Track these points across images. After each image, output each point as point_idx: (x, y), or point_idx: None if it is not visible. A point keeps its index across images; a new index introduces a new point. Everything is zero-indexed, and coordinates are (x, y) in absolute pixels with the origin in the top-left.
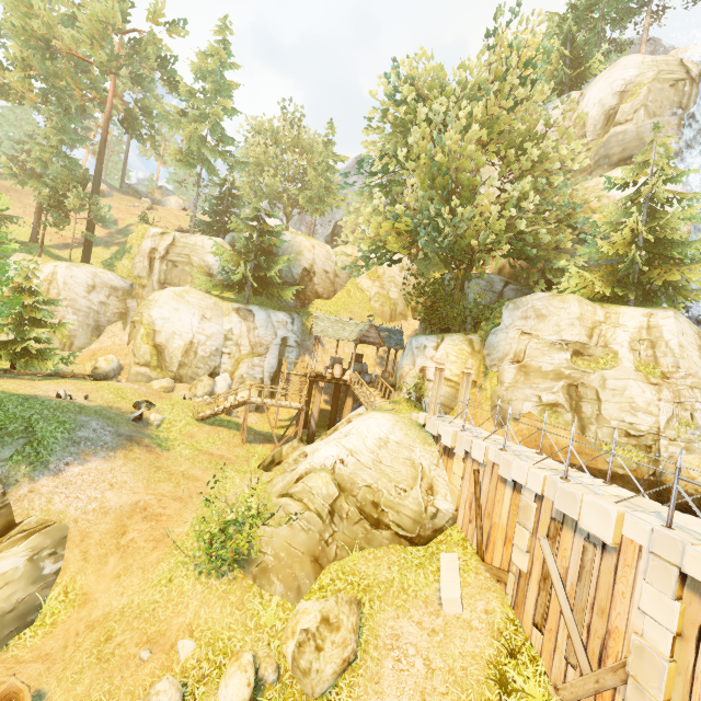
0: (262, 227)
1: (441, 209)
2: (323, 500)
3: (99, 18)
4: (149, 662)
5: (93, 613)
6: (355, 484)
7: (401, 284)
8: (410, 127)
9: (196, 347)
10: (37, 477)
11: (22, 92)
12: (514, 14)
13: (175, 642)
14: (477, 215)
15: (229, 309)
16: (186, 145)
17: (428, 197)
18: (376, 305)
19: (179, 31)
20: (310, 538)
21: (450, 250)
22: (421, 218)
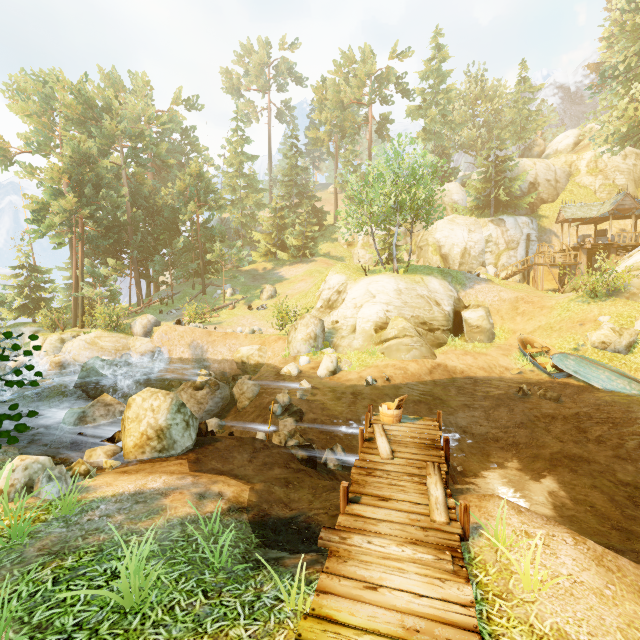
0: (498, 159)
1: None
2: None
3: (363, 74)
4: (586, 325)
5: (527, 330)
6: None
7: (627, 170)
8: None
9: (469, 251)
10: (464, 289)
11: (323, 139)
12: None
13: (595, 319)
14: None
15: (485, 222)
16: (427, 127)
17: None
18: (602, 195)
19: (407, 55)
20: None
21: None
22: None
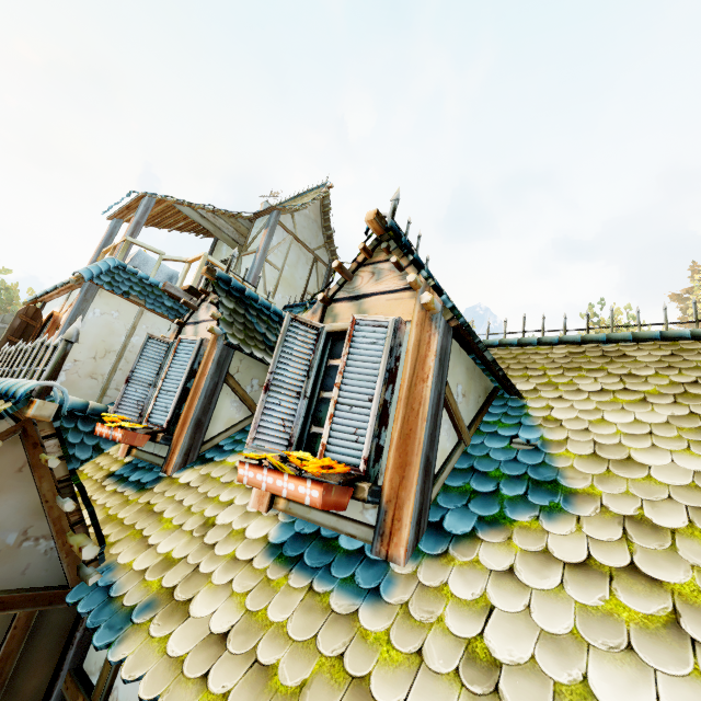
0: None
1: None
2: None
3: None
4: None
5: None
6: None
7: None
8: None
9: None
10: None
11: None
12: (603, 304)
13: None
14: None
15: None
16: None
17: None
18: None
19: None
20: None
21: None
22: None
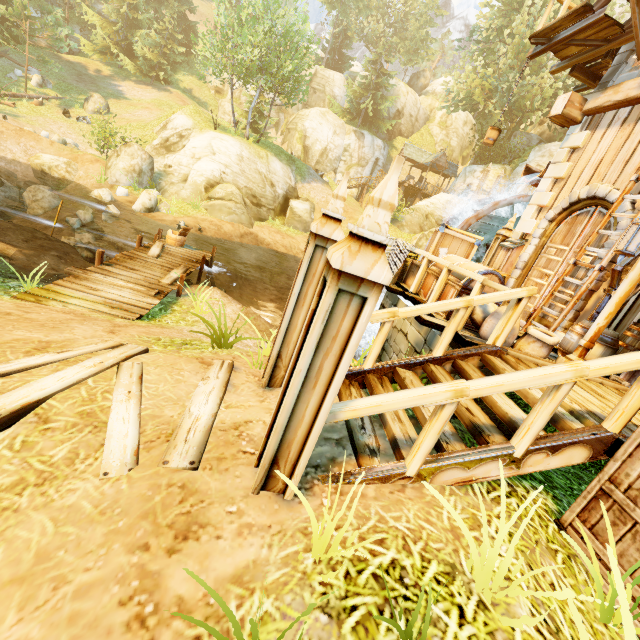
0: (381, 70)
1: (517, 76)
2: (423, 212)
3: None
4: None
5: None
6: (434, 214)
7: (461, 136)
8: (514, 6)
9: (328, 152)
10: (303, 182)
11: None
12: None
13: None
14: (537, 84)
15: (350, 130)
16: None
17: (511, 66)
18: (439, 149)
19: None
20: (418, 221)
21: (512, 106)
22: (502, 81)
